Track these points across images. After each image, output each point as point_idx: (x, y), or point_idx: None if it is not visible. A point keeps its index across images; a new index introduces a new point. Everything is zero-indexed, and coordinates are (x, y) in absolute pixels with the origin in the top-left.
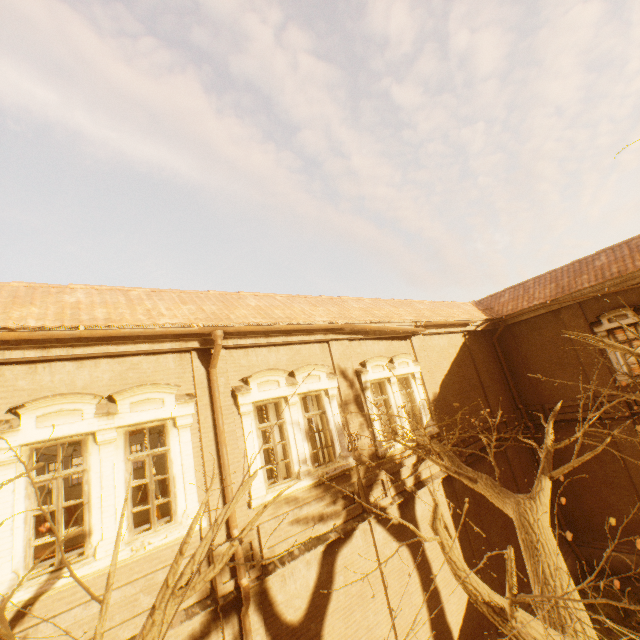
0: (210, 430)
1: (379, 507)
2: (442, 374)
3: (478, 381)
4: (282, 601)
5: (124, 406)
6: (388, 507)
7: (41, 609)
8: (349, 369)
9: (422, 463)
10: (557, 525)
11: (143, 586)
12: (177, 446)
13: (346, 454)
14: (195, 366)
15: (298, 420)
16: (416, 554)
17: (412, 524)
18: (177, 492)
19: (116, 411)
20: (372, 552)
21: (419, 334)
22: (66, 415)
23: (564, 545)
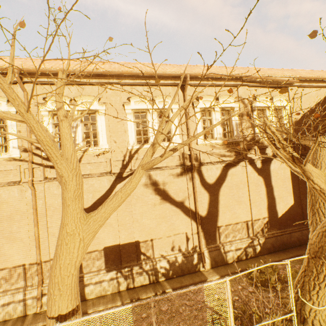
0: (183, 115)
1: (251, 158)
2: (305, 110)
3: None
4: (206, 176)
5: (156, 102)
6: (255, 159)
7: (140, 153)
8: (246, 100)
9: None
10: None
11: None
12: None
13: (238, 136)
14: (178, 91)
15: (218, 118)
16: (266, 182)
17: (267, 171)
18: (173, 133)
19: (154, 103)
20: (244, 174)
21: (294, 86)
22: (141, 103)
23: None
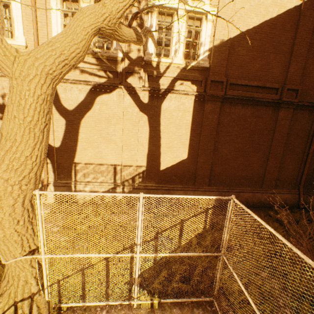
0: None
1: (130, 86)
2: (244, 28)
3: (290, 49)
4: (63, 98)
5: None
6: (136, 88)
7: None
8: None
9: (182, 82)
10: (298, 177)
11: None
12: (15, 3)
13: (118, 48)
14: None
15: None
16: (152, 123)
17: (156, 109)
18: (15, 27)
19: None
20: (121, 107)
21: None
22: None
23: (294, 189)
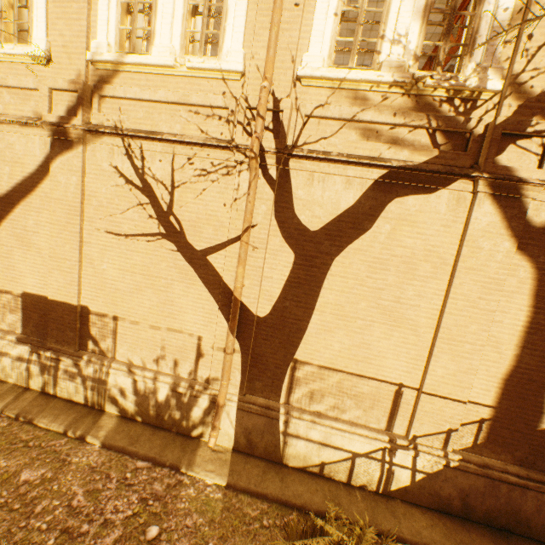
0: None
1: (508, 174)
2: None
3: None
4: (301, 198)
5: None
6: (529, 181)
7: (121, 80)
8: None
9: None
10: None
11: (180, 99)
12: None
13: (489, 66)
14: None
15: None
16: None
17: None
18: (226, 28)
19: None
20: (456, 232)
21: None
22: None
23: None
